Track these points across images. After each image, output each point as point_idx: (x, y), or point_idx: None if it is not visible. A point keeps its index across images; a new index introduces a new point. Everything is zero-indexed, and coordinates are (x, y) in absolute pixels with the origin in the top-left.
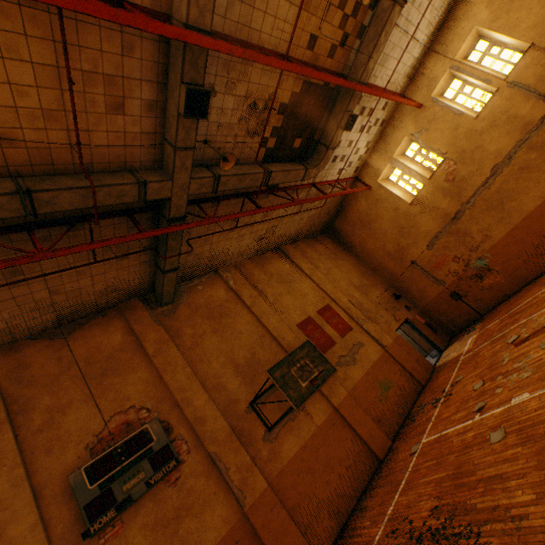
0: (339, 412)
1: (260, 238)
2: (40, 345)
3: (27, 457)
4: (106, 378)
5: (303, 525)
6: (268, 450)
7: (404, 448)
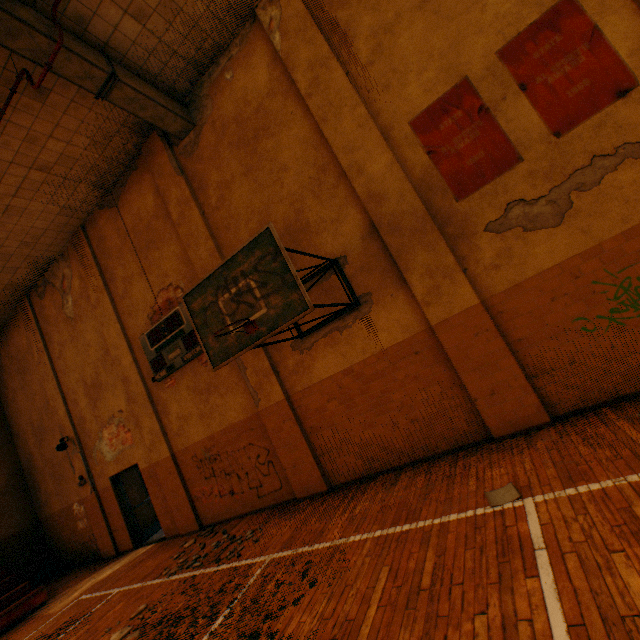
0: (436, 336)
1: None
2: (106, 216)
3: (122, 316)
4: (150, 252)
5: (320, 449)
6: (296, 362)
7: (520, 465)
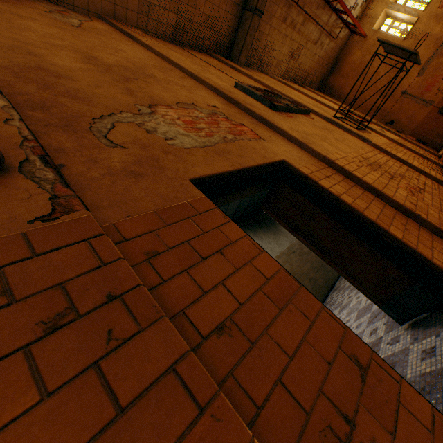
0: (395, 142)
1: (291, 55)
2: (164, 42)
3: None
4: (224, 71)
5: None
6: None
7: None
